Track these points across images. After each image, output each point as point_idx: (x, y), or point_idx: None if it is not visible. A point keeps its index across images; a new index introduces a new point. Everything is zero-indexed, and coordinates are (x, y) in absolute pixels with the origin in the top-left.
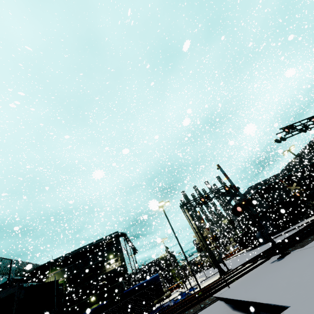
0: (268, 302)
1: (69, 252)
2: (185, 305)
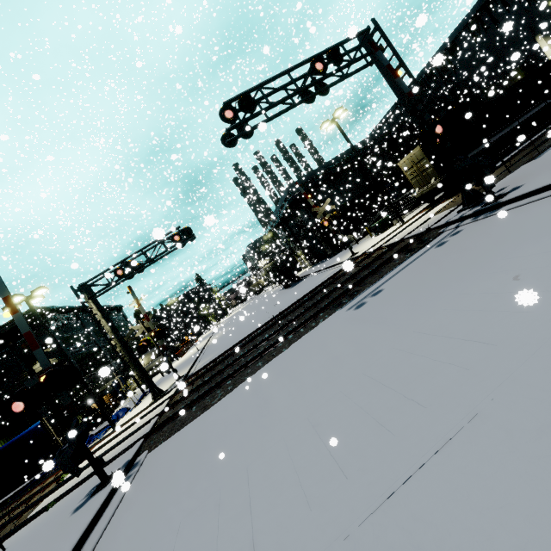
0: None
1: None
2: (5, 525)
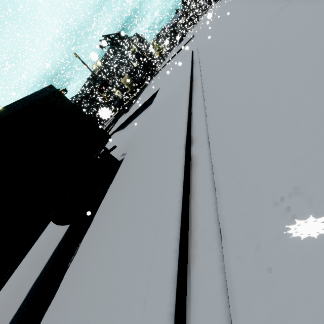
0: (150, 97)
1: None
2: None
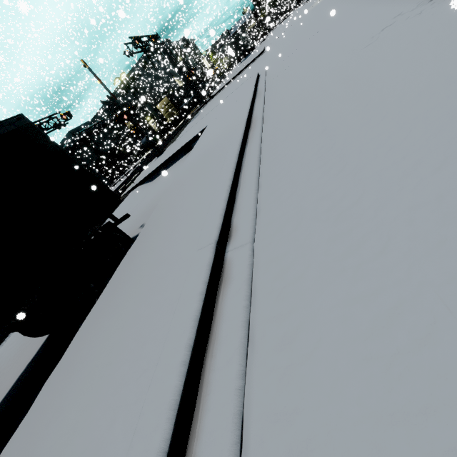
0: (192, 138)
1: None
2: None
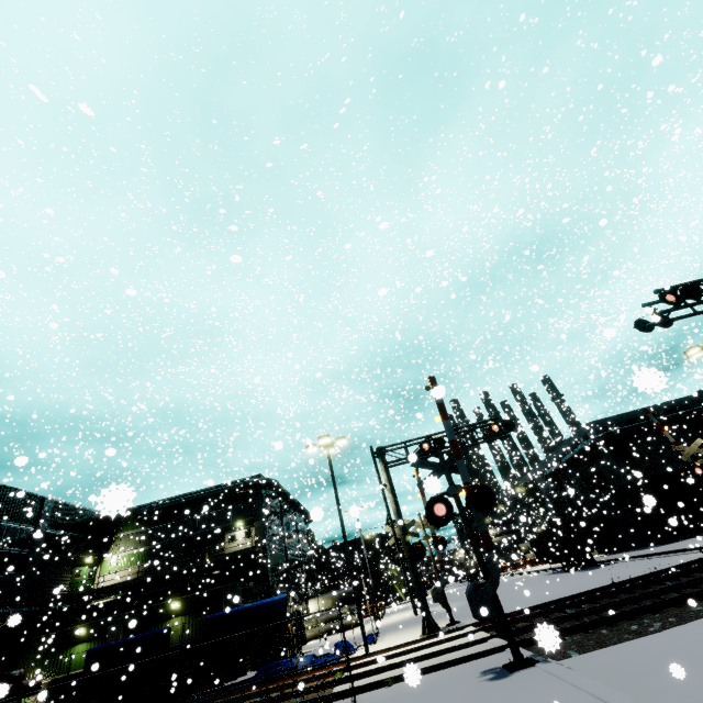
0: None
1: (162, 500)
2: (281, 698)
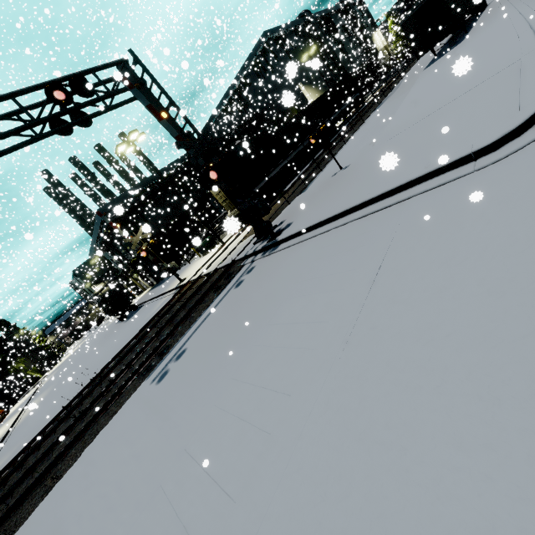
0: None
1: None
2: None
